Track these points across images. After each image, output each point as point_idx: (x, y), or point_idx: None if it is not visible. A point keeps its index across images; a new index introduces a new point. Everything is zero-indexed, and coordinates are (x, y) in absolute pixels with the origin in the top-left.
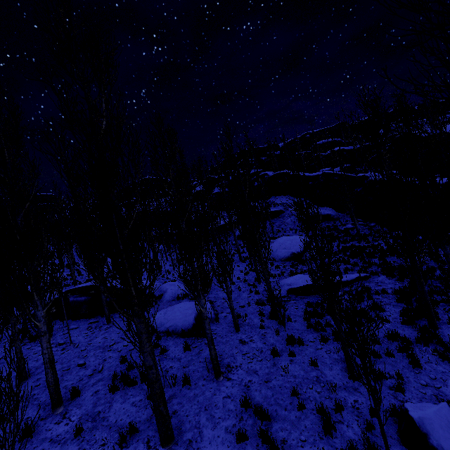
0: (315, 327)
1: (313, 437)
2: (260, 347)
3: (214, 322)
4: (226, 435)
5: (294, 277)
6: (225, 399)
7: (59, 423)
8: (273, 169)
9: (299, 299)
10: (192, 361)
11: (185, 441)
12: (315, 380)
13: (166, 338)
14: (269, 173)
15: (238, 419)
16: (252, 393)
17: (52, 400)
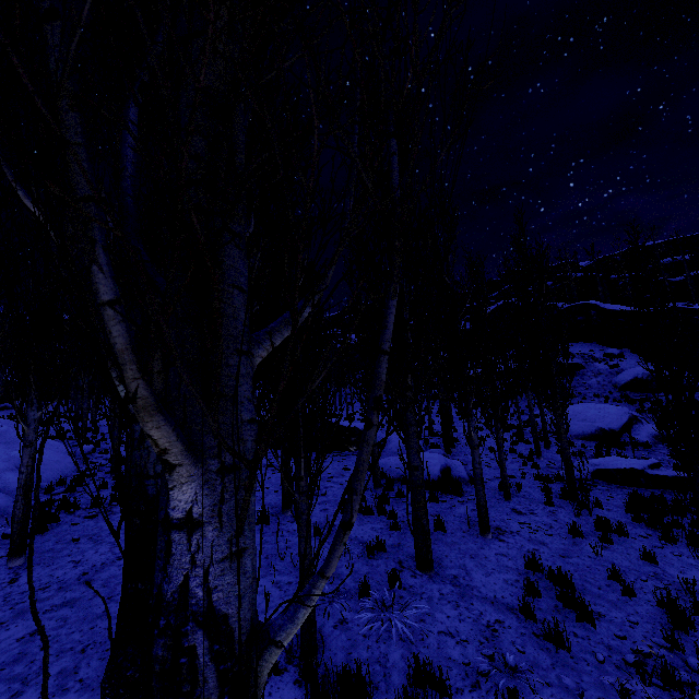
0: (649, 520)
1: (650, 625)
2: (548, 523)
3: (468, 484)
4: (505, 585)
5: (604, 457)
6: (498, 555)
7: (292, 522)
8: (567, 301)
9: (614, 487)
10: (442, 512)
11: (448, 574)
12: (651, 574)
13: (400, 485)
14: (560, 304)
15: (521, 577)
16: (541, 561)
17: (284, 498)
